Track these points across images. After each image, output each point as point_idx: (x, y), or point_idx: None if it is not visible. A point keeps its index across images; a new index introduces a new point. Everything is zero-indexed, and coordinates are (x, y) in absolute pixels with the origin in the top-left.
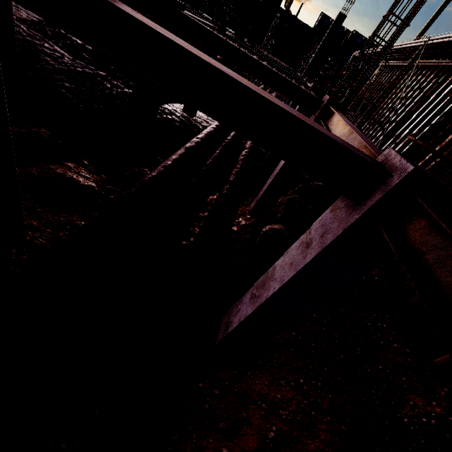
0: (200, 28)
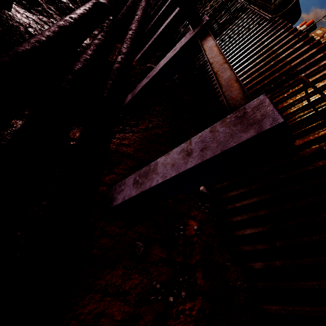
0: None
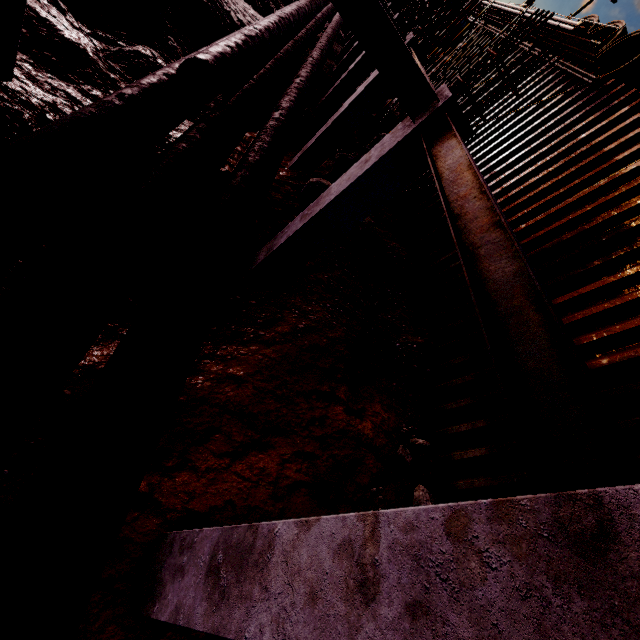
0: None
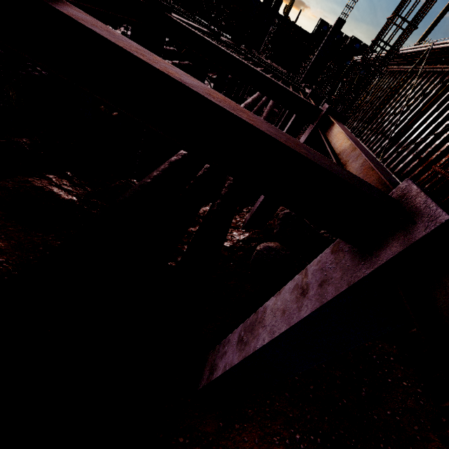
0: (189, 32)
